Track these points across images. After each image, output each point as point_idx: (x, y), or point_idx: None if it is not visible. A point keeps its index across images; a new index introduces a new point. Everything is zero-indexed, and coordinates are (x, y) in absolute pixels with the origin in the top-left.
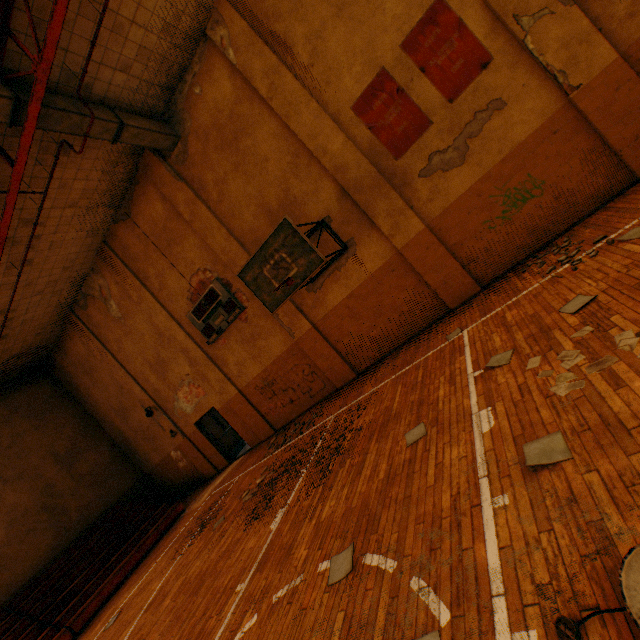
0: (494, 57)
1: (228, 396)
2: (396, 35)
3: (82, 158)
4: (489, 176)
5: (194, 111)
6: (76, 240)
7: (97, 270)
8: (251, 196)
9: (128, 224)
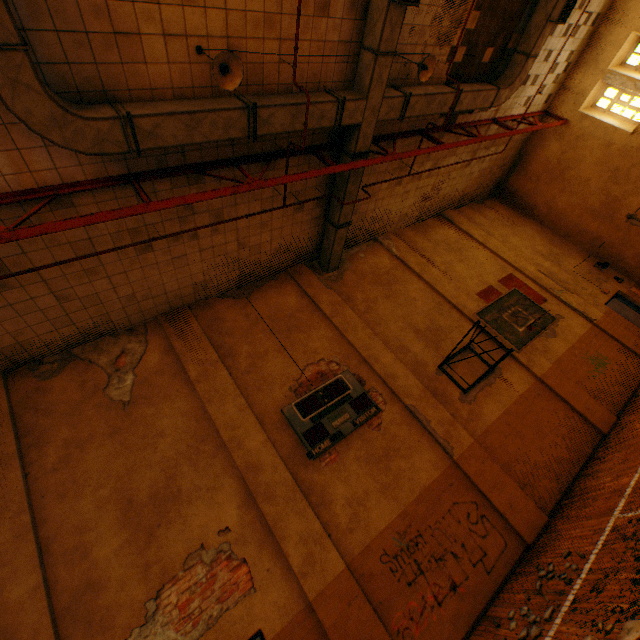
0: (547, 299)
1: (318, 581)
2: (493, 277)
3: (292, 224)
4: (574, 347)
5: (355, 262)
6: (188, 277)
7: (140, 331)
8: (399, 316)
9: (239, 301)
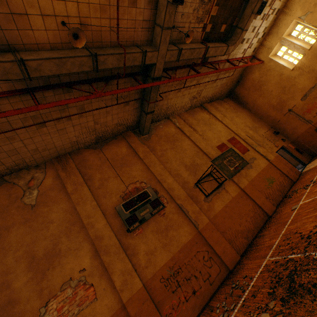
0: (249, 150)
1: (129, 293)
2: (225, 138)
3: (123, 111)
4: (260, 173)
5: (157, 130)
6: (67, 139)
7: (42, 166)
8: (177, 158)
9: (96, 150)
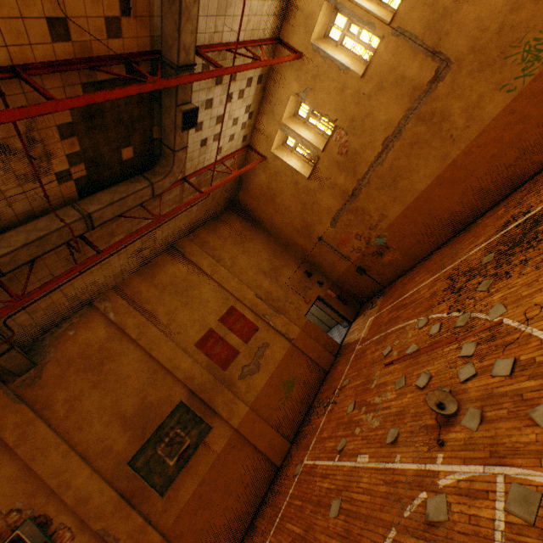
0: (259, 327)
1: None
2: (216, 316)
3: None
4: (273, 375)
5: (63, 345)
6: None
7: None
8: (107, 406)
9: None
